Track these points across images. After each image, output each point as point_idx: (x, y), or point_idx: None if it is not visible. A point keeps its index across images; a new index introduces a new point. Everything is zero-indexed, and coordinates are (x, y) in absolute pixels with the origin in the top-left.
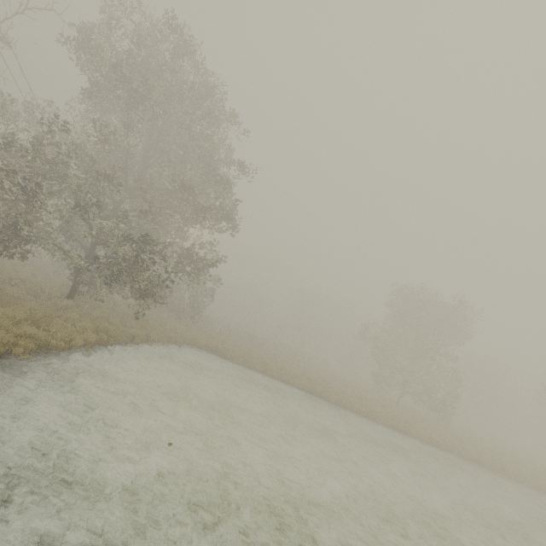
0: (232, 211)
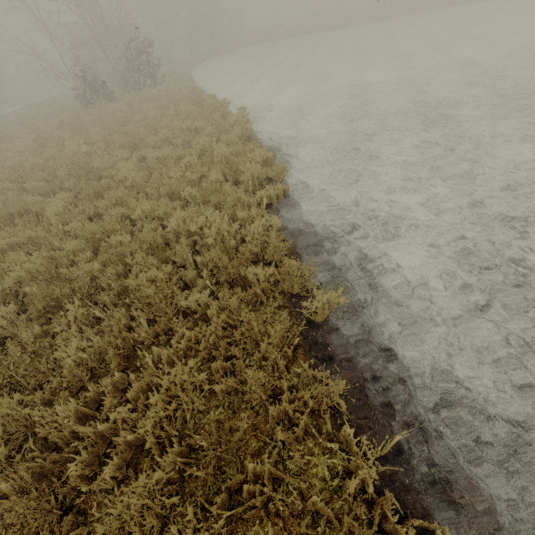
0: None
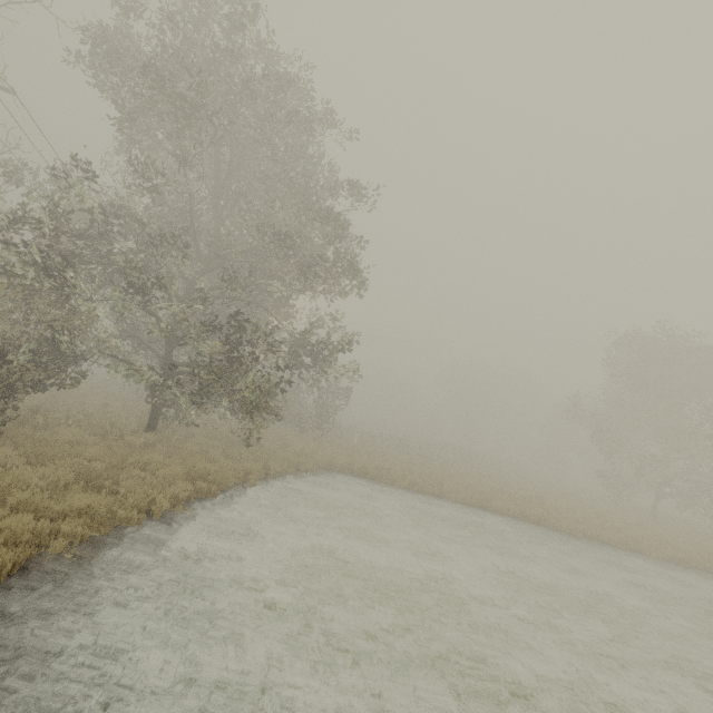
0: None
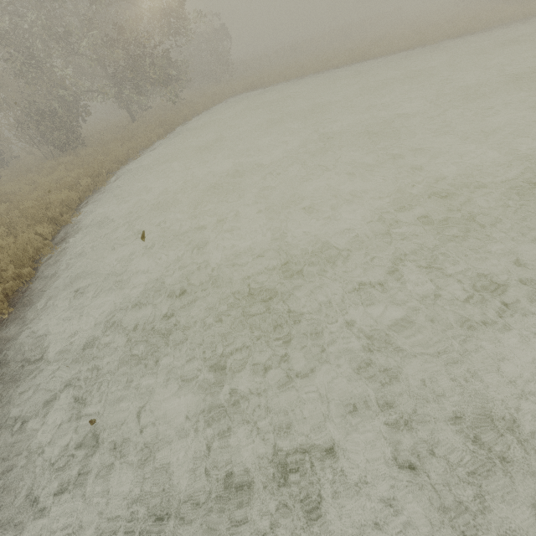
0: None
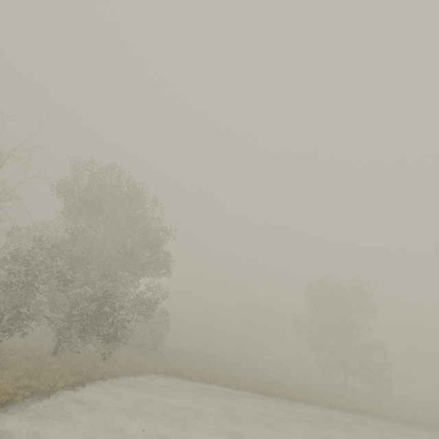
0: (168, 259)
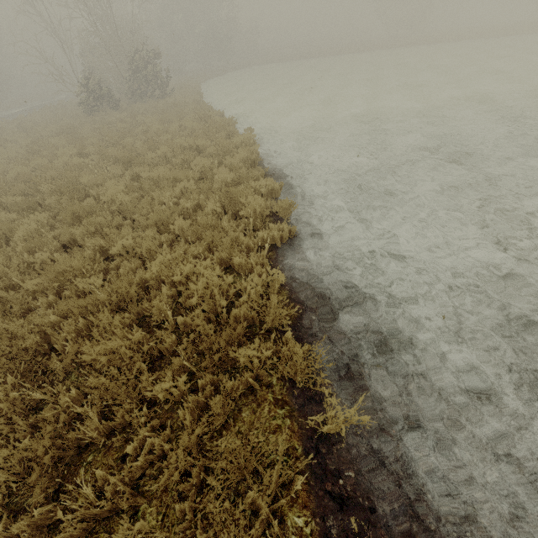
0: None
